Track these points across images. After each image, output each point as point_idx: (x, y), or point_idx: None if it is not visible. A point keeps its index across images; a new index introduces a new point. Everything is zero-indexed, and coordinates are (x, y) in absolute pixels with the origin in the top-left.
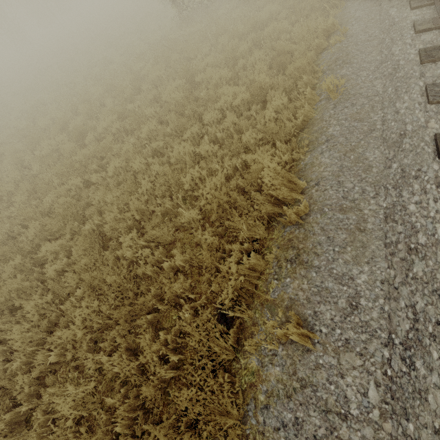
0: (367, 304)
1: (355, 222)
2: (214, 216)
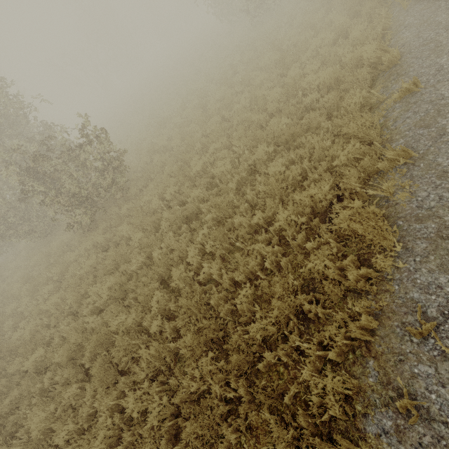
0: (448, 66)
1: (434, 45)
2: (333, 85)
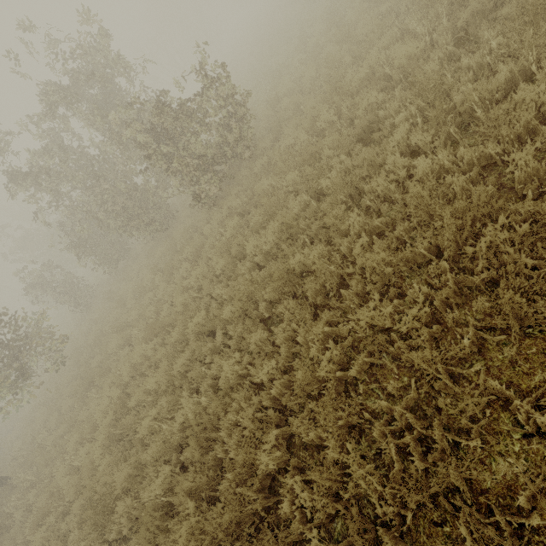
0: None
1: None
2: None
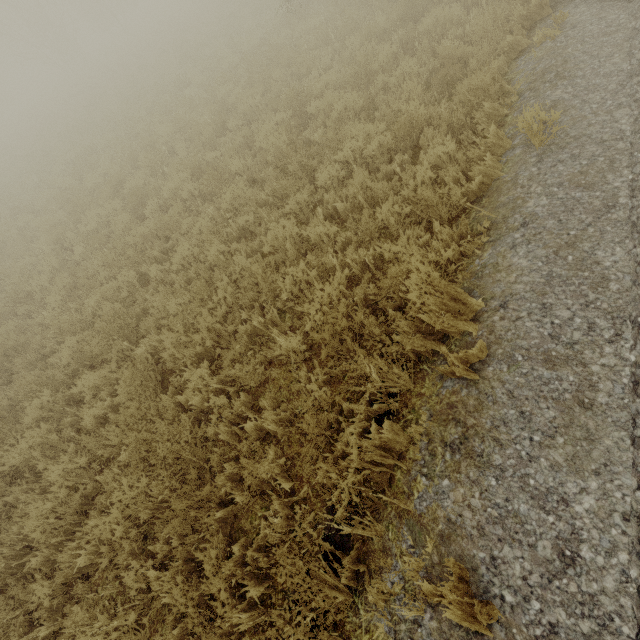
0: (594, 558)
1: (574, 387)
2: (326, 353)
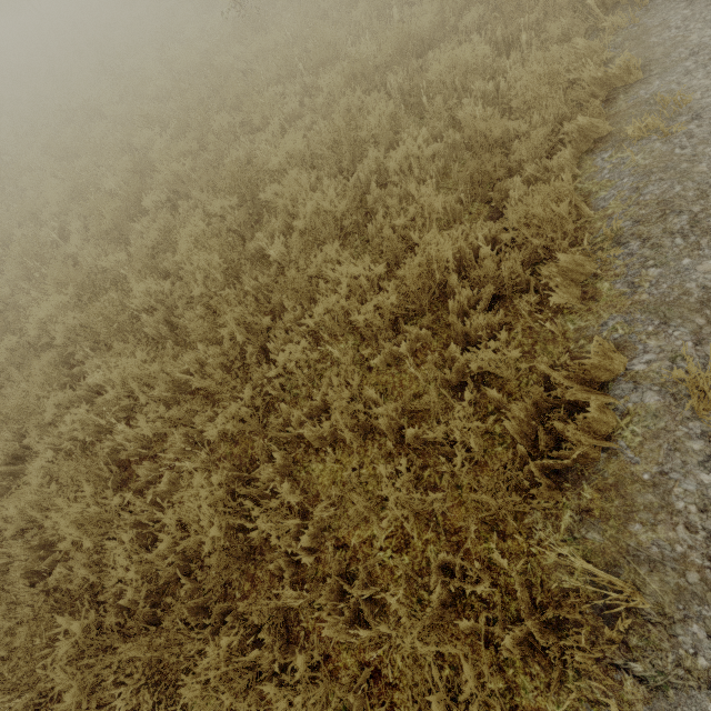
0: None
1: None
2: None
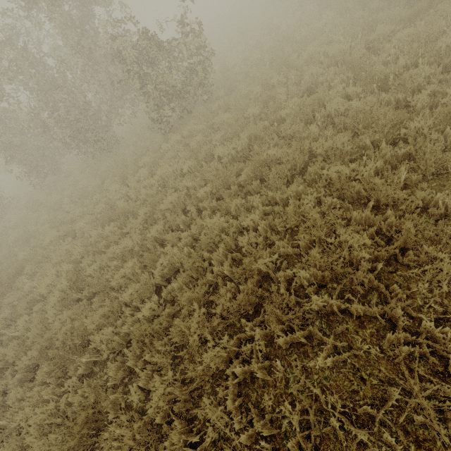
0: None
1: None
2: None
